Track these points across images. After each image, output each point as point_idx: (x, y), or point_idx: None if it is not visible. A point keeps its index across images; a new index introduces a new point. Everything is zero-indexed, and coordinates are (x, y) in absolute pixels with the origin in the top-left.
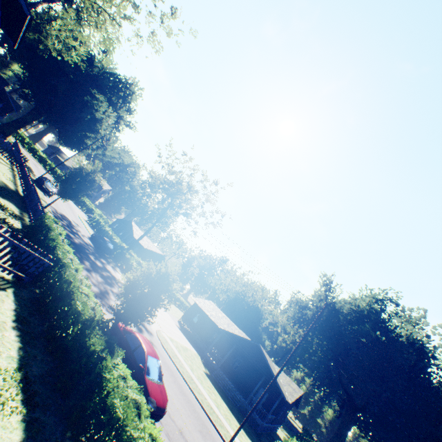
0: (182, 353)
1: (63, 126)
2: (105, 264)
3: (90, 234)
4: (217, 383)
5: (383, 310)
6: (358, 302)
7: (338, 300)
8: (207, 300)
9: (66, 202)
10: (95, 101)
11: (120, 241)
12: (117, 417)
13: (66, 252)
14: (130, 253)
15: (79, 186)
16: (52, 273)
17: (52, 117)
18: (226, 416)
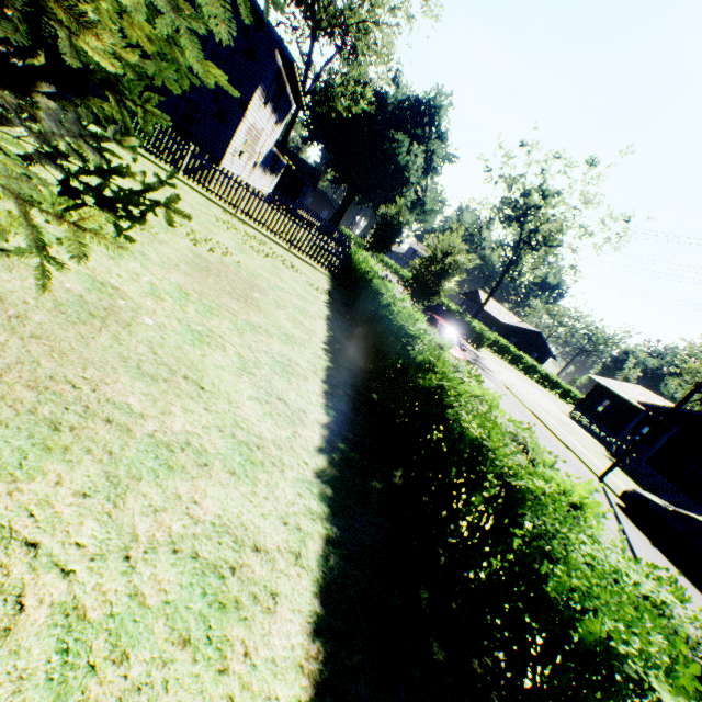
0: (552, 417)
1: (374, 197)
2: None
3: None
4: (634, 477)
5: None
6: None
7: None
8: (627, 384)
9: (393, 281)
10: (394, 145)
11: (457, 307)
12: (375, 290)
13: (363, 257)
14: (471, 319)
15: (387, 234)
16: (352, 269)
17: (362, 191)
18: (626, 486)
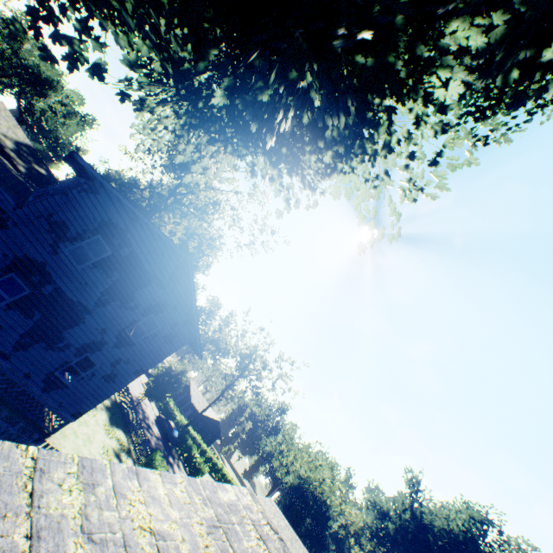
0: None
1: None
2: (173, 464)
3: (154, 411)
4: None
5: (483, 538)
6: (451, 522)
7: (427, 509)
8: (268, 498)
9: None
10: None
11: (182, 418)
12: None
13: None
14: (191, 436)
15: (167, 388)
16: None
17: None
18: None
